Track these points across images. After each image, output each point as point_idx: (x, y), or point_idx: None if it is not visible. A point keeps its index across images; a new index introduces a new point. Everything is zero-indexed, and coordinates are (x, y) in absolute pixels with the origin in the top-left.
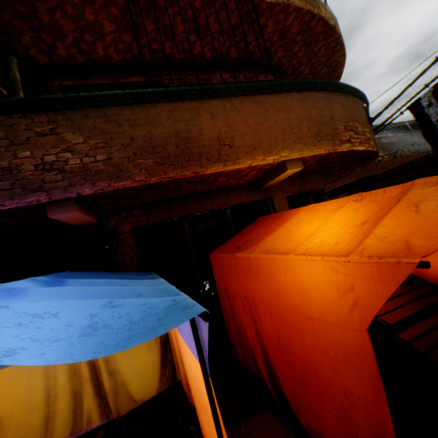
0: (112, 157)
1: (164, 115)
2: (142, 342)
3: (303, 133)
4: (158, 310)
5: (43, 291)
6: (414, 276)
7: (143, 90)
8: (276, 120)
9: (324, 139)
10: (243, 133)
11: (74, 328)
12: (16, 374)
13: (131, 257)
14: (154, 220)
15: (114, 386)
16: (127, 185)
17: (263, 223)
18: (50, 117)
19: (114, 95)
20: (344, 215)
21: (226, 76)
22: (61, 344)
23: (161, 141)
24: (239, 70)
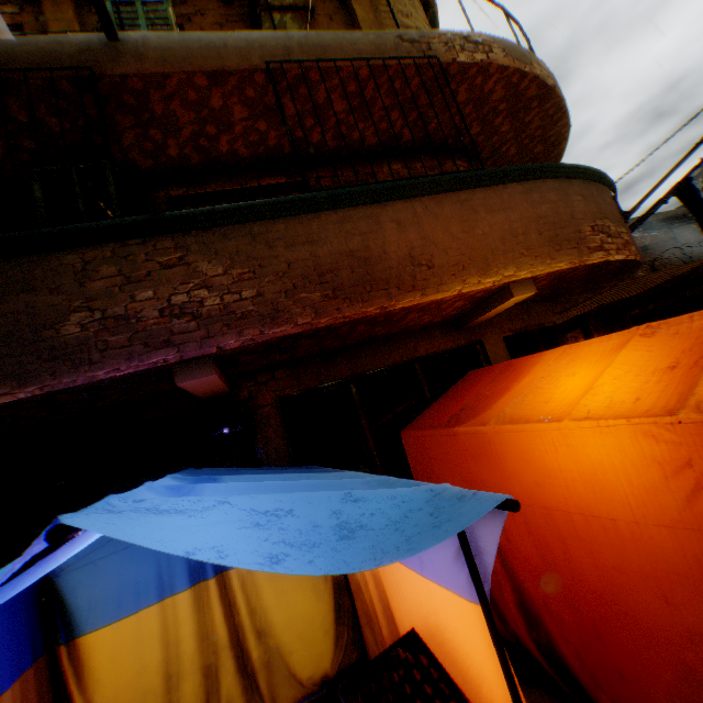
0: (263, 291)
1: (331, 228)
2: (435, 543)
3: (532, 241)
4: (417, 504)
5: (219, 488)
6: None
7: (301, 195)
8: (490, 224)
9: (563, 248)
10: (446, 246)
11: (324, 529)
12: (119, 638)
13: (276, 444)
14: (307, 384)
15: (266, 656)
16: (286, 331)
17: (480, 380)
18: (177, 241)
19: (263, 205)
20: (632, 357)
21: (398, 167)
22: (322, 550)
23: (330, 265)
24: (415, 157)
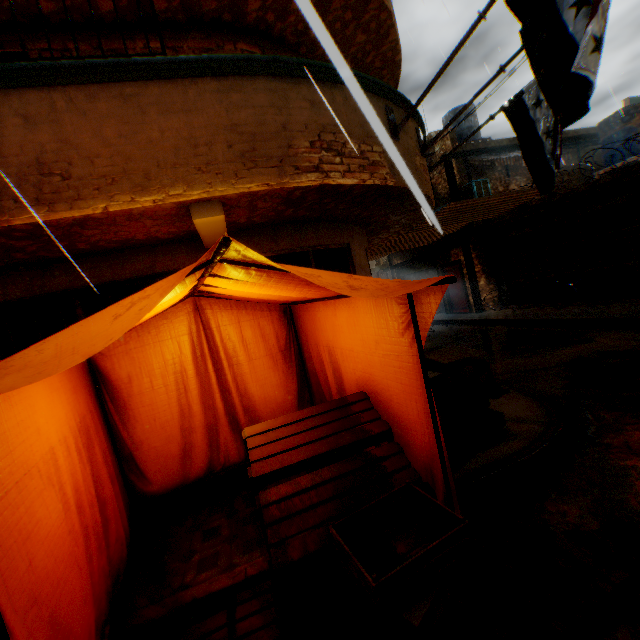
0: None
1: None
2: None
3: (217, 155)
4: None
5: None
6: (365, 396)
7: None
8: (162, 129)
9: (260, 166)
10: (94, 153)
11: None
12: None
13: None
14: (18, 294)
15: None
16: None
17: None
18: None
19: None
20: None
21: (157, 47)
22: None
23: None
24: (182, 35)
